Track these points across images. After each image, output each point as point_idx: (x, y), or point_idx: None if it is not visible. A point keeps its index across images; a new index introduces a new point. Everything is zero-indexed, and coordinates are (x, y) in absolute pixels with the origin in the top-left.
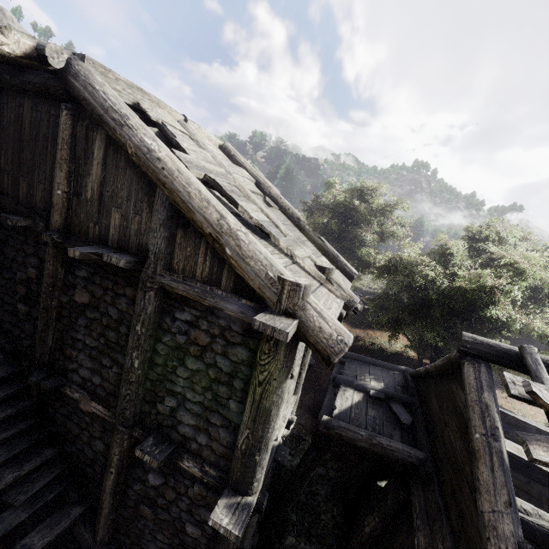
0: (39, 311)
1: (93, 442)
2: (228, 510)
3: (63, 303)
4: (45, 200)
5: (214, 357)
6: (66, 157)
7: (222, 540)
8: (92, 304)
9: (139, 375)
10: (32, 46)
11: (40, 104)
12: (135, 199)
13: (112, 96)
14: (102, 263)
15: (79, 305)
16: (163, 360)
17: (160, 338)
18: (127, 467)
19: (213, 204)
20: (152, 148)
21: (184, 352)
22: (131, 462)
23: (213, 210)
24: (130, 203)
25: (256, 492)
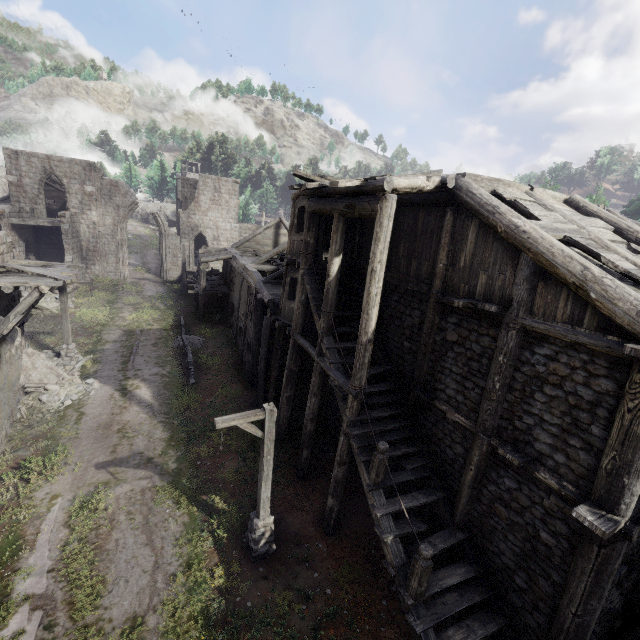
0: (419, 346)
1: (454, 445)
2: (592, 514)
3: (435, 341)
4: (428, 272)
5: (573, 386)
6: (447, 242)
7: (581, 553)
8: (458, 342)
9: (499, 395)
10: (438, 181)
11: (430, 211)
12: (499, 263)
13: (485, 195)
14: (470, 312)
15: (448, 343)
16: (520, 386)
17: (519, 368)
18: (483, 469)
19: (575, 259)
20: (518, 225)
21: (542, 381)
22: (487, 467)
23: (576, 264)
24: (495, 267)
25: (623, 516)
